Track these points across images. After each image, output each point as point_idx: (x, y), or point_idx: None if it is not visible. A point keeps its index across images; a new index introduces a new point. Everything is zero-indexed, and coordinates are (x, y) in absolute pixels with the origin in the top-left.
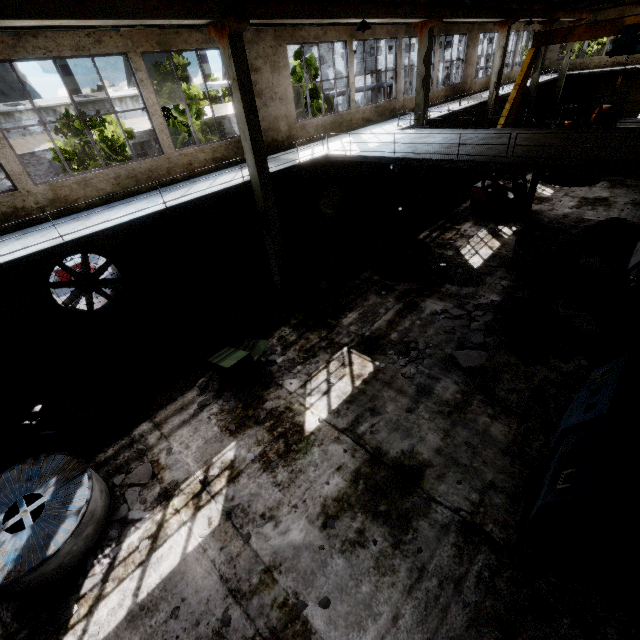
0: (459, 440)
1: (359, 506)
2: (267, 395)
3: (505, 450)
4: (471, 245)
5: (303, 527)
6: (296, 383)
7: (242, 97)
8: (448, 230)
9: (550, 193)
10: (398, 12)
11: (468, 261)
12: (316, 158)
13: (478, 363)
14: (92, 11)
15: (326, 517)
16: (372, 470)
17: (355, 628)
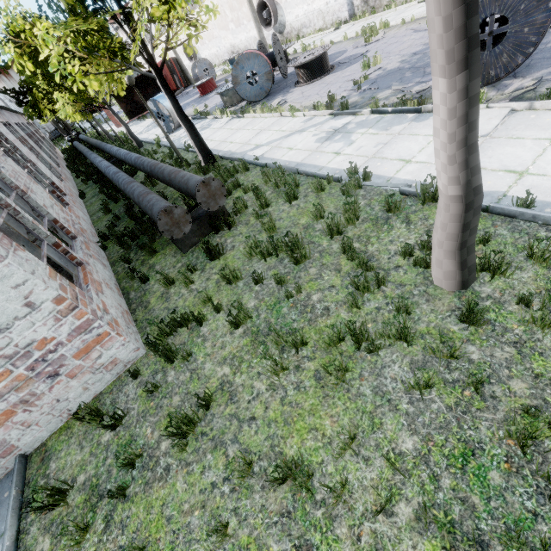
0: None
1: None
2: None
3: None
4: None
5: None
6: None
7: None
8: None
9: None
10: None
11: None
12: None
13: None
14: None
15: None
16: None
17: None
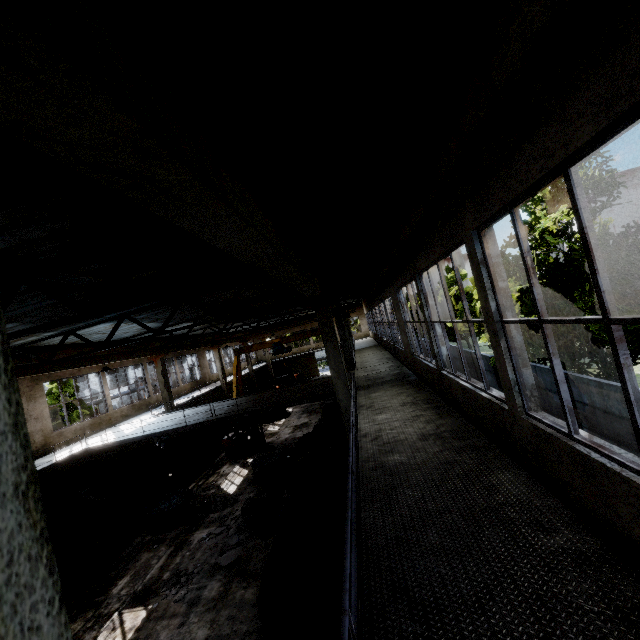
0: (223, 619)
1: None
2: None
3: (255, 603)
4: (228, 479)
5: None
6: None
7: None
8: (211, 475)
9: (278, 428)
10: (135, 355)
11: (227, 491)
12: (75, 453)
13: (235, 557)
14: None
15: None
16: None
17: None
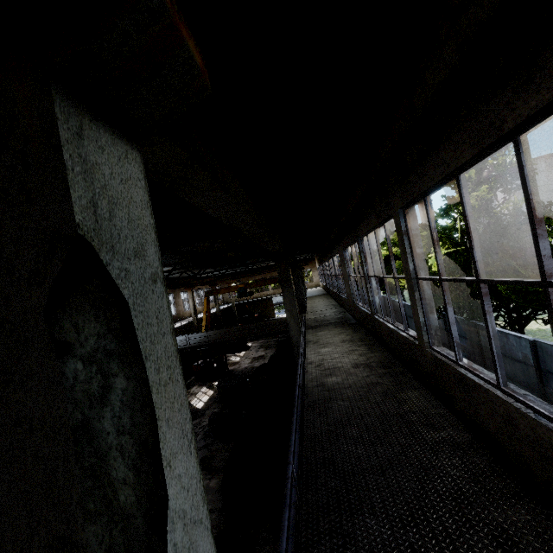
0: None
1: None
2: None
3: (218, 490)
4: (197, 397)
5: None
6: None
7: None
8: None
9: (239, 359)
10: None
11: (195, 406)
12: None
13: (202, 456)
14: None
15: None
16: None
17: None
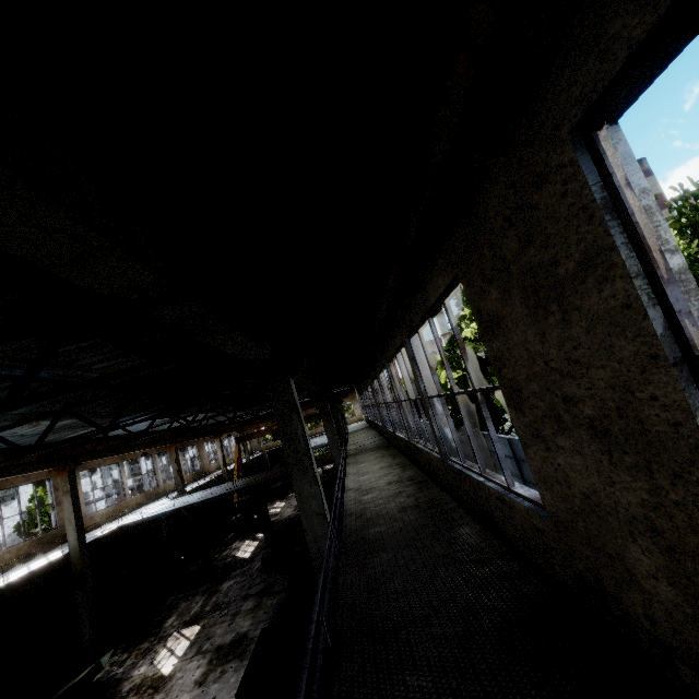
0: (261, 614)
1: (217, 666)
2: (121, 687)
3: None
4: (242, 550)
5: (187, 696)
6: (144, 667)
7: (73, 499)
8: (224, 551)
9: (280, 510)
10: (156, 444)
11: (242, 557)
12: (114, 529)
13: (261, 587)
14: (4, 475)
15: (200, 683)
16: (219, 653)
17: (233, 690)
